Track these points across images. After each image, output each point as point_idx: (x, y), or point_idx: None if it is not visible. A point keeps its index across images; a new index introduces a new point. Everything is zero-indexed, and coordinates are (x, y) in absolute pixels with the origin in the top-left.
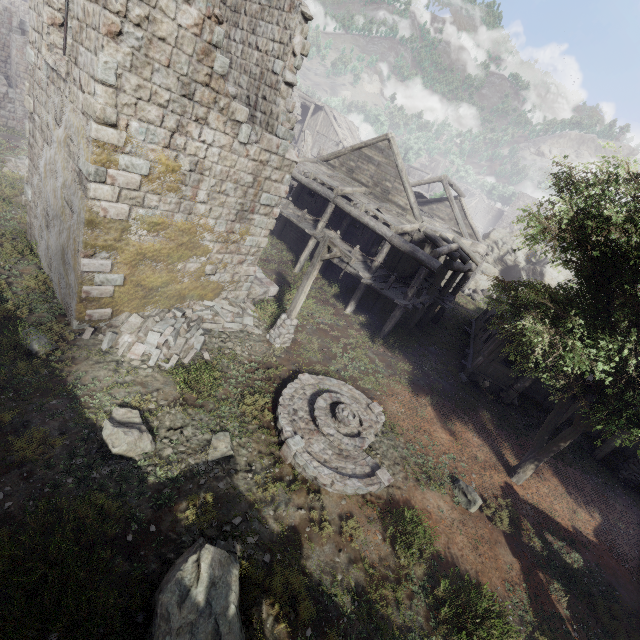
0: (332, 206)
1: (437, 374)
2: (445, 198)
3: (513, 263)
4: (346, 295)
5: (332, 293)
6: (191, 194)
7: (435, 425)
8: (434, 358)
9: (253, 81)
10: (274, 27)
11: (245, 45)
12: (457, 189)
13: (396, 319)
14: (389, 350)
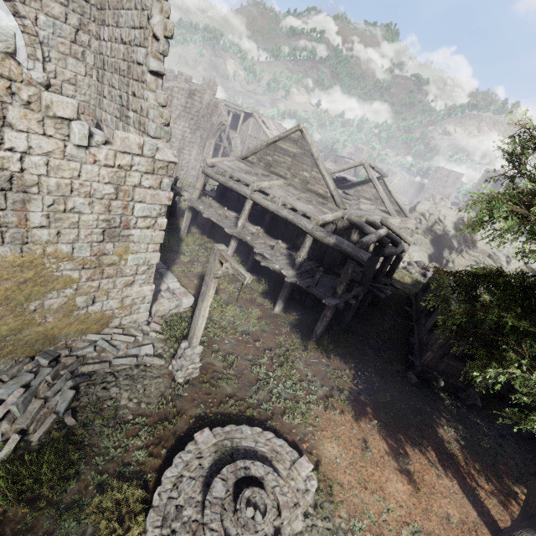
0: (249, 202)
1: (382, 378)
2: (369, 180)
3: (442, 232)
4: (276, 290)
5: (260, 290)
6: (16, 219)
7: (387, 468)
8: (376, 355)
9: (123, 78)
10: (133, 12)
11: (112, 41)
12: (379, 170)
13: (327, 319)
14: (324, 355)
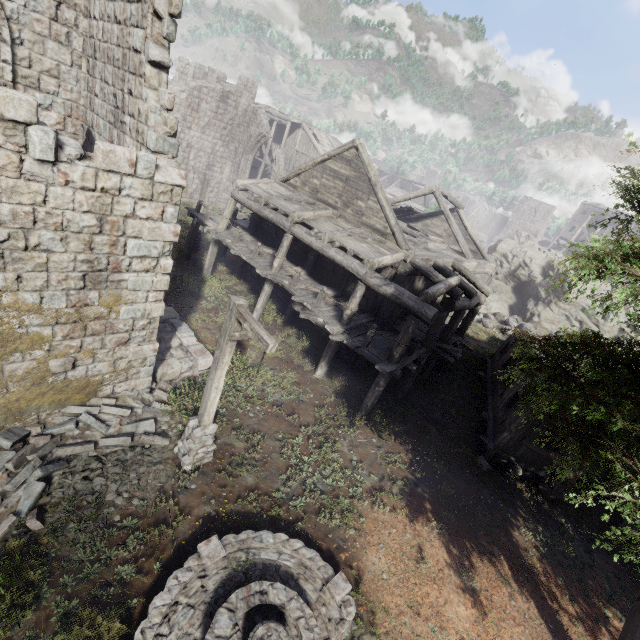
0: (288, 237)
1: (446, 464)
2: (440, 211)
3: (527, 278)
4: (319, 347)
5: (299, 348)
6: None
7: (446, 586)
8: (440, 433)
9: (117, 70)
10: None
11: (104, 20)
12: (453, 200)
13: (381, 388)
14: (374, 433)
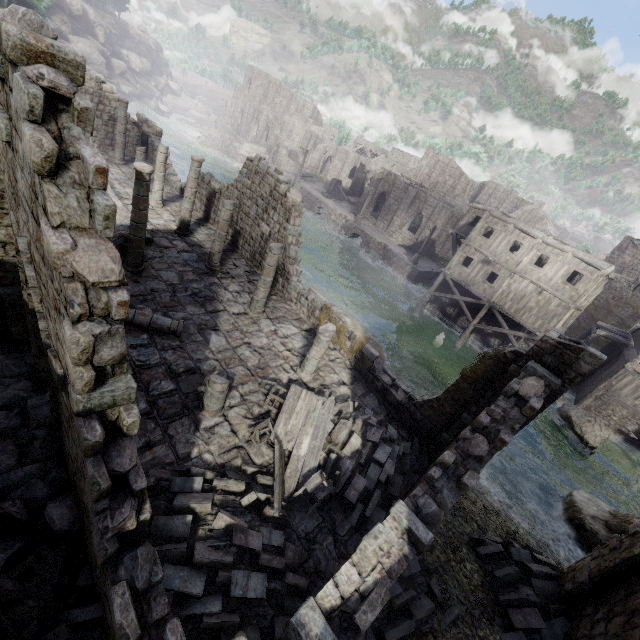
0: None
1: None
2: None
3: None
4: None
5: None
6: None
7: None
8: None
9: None
10: None
11: None
12: None
13: None
14: None
